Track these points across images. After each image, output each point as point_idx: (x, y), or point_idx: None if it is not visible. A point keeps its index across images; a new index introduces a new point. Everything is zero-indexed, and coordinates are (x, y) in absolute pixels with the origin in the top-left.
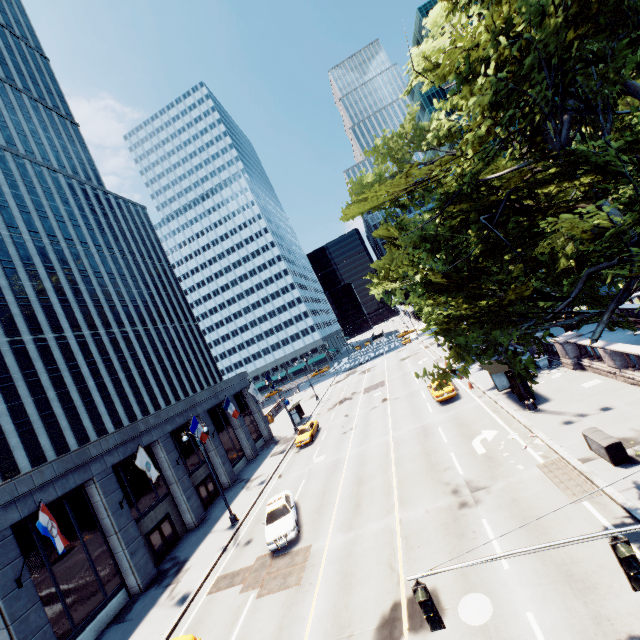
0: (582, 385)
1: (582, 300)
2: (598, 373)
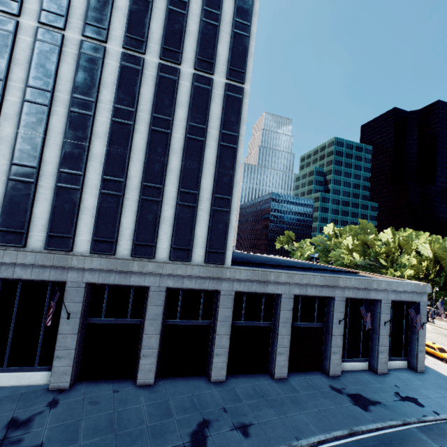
0: (440, 322)
1: (437, 300)
2: (441, 321)
